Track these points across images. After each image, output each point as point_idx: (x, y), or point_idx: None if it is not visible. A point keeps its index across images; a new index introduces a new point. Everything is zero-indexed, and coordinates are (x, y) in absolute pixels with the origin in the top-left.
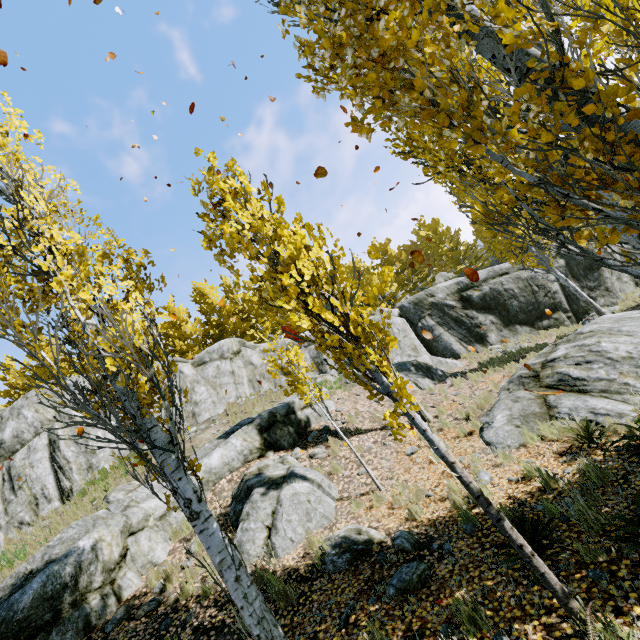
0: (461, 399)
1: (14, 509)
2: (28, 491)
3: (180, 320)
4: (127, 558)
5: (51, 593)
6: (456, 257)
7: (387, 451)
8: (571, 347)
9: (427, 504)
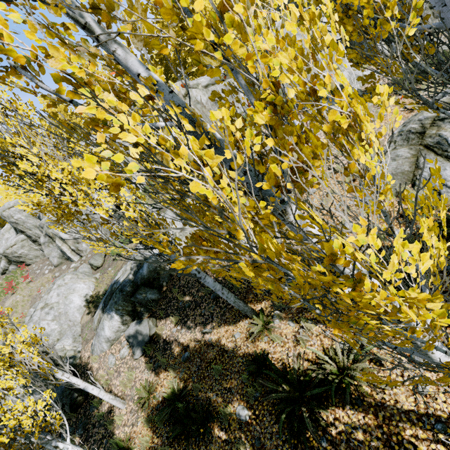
0: None
1: None
2: None
3: None
4: None
5: (152, 270)
6: None
7: None
8: None
9: None
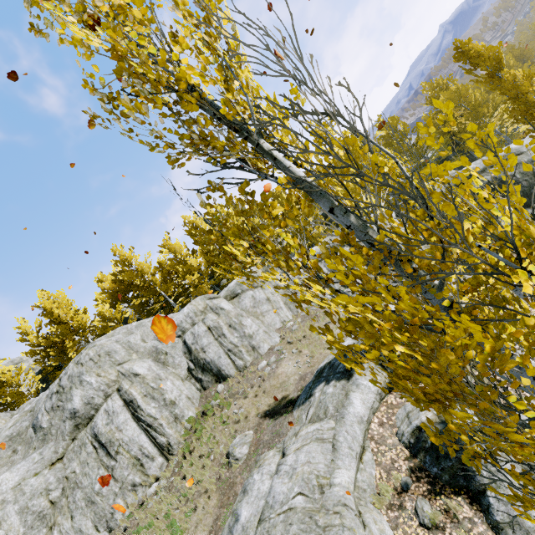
0: None
1: (121, 474)
2: (127, 454)
3: (183, 255)
4: None
5: None
6: (419, 152)
7: None
8: None
9: None
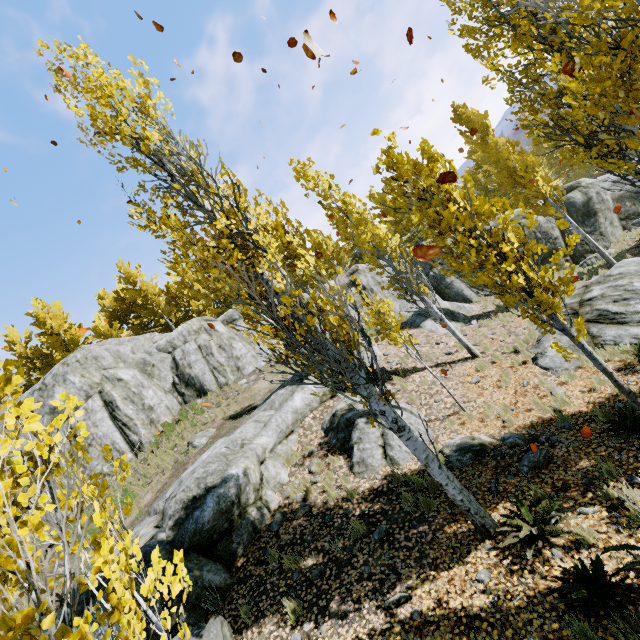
0: (499, 337)
1: (91, 463)
2: (99, 447)
3: (191, 280)
4: (264, 481)
5: (225, 509)
6: None
7: (451, 383)
8: (606, 288)
9: (515, 415)
